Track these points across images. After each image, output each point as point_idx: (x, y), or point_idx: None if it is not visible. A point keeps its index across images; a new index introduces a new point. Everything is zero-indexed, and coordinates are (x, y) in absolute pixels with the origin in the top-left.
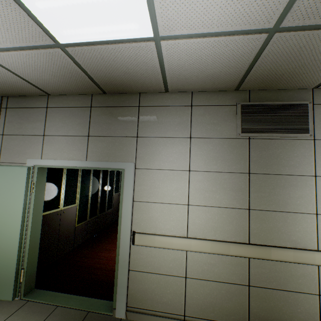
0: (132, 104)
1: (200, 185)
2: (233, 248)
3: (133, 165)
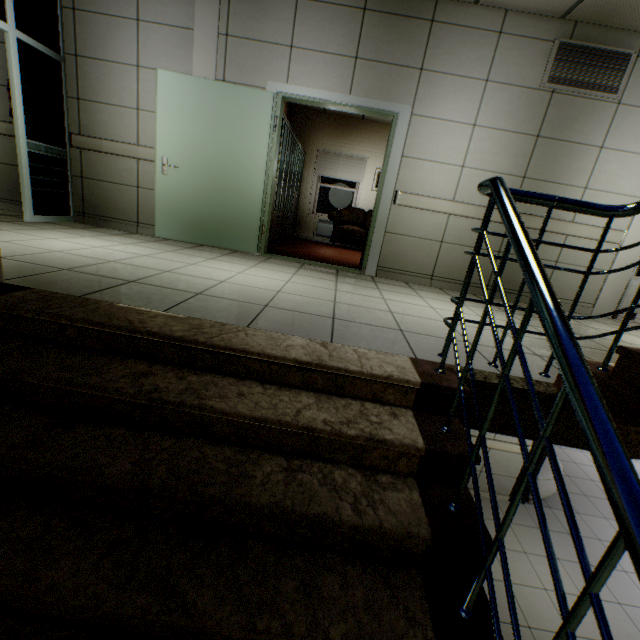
0: (423, 16)
1: (481, 145)
2: (497, 214)
3: (410, 110)
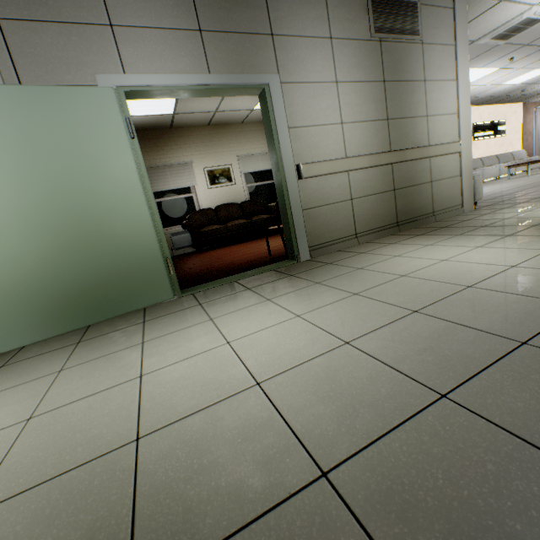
0: None
1: (348, 99)
2: (383, 157)
3: (278, 78)
